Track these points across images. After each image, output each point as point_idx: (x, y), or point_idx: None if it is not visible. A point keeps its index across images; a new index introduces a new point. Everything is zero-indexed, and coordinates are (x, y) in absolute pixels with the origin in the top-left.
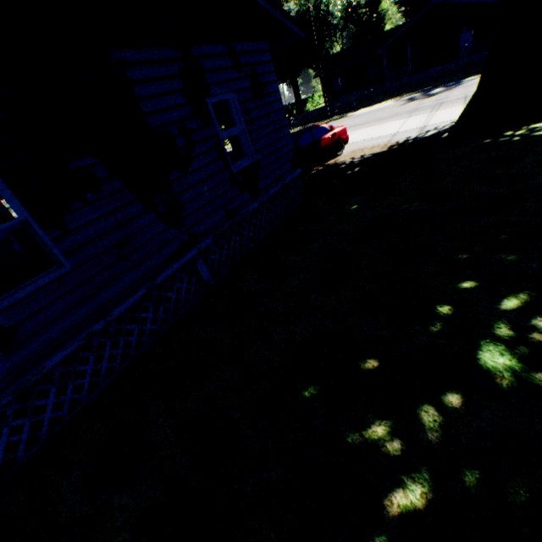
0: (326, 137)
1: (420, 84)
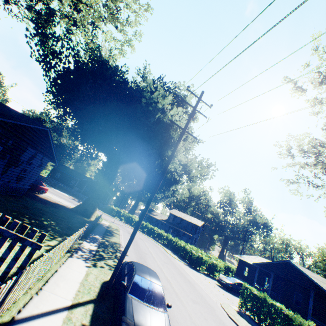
0: (42, 186)
1: (82, 198)
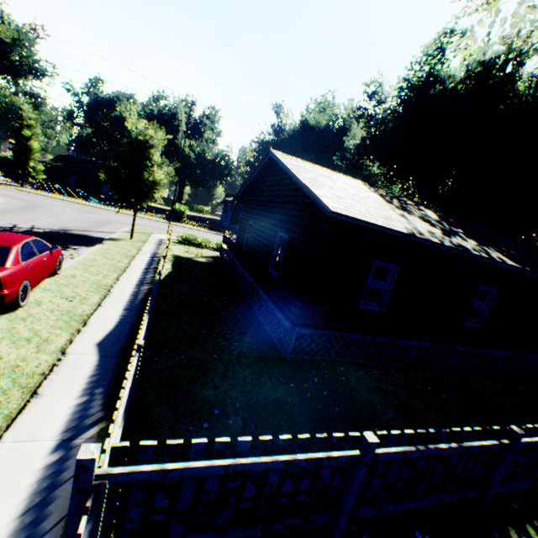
0: None
1: None
